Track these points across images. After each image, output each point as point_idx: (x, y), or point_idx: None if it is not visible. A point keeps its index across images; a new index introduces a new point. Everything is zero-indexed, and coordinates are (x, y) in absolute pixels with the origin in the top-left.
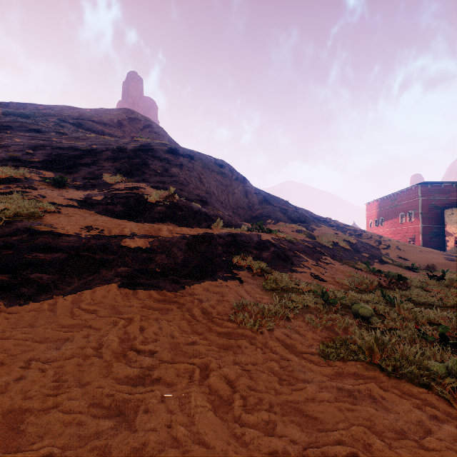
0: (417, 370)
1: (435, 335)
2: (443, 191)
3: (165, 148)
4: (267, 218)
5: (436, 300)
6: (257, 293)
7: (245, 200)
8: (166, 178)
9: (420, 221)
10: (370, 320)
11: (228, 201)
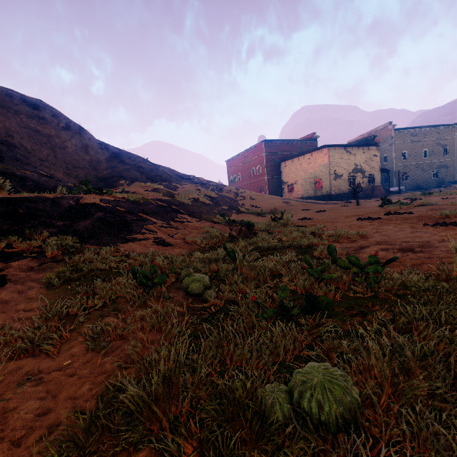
0: (240, 451)
1: (276, 297)
2: (279, 148)
3: None
4: (119, 179)
5: (277, 243)
6: (23, 301)
7: (86, 157)
8: None
9: (266, 173)
10: (204, 298)
11: (56, 158)
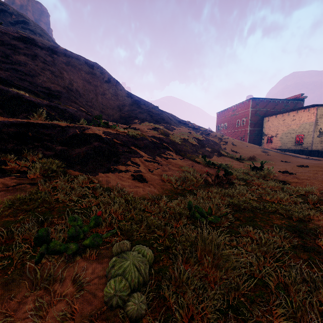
0: None
1: None
2: (264, 105)
3: (14, 35)
4: (134, 119)
5: (258, 204)
6: None
7: (116, 101)
8: (0, 64)
9: (249, 125)
10: (125, 311)
11: (97, 101)
